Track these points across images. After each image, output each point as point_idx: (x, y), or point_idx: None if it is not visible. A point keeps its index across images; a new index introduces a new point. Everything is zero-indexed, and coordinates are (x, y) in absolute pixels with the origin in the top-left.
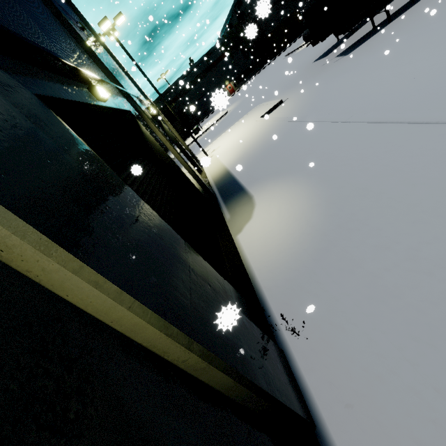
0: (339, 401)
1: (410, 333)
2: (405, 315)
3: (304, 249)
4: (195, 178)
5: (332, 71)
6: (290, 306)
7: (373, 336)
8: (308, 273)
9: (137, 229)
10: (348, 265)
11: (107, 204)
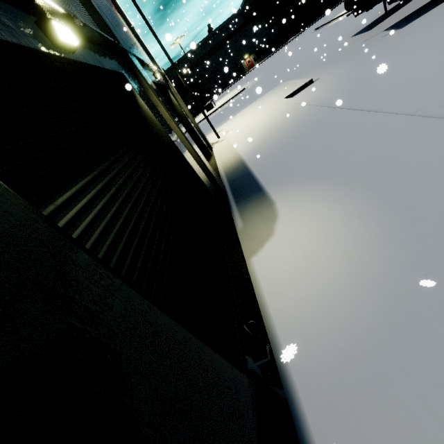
0: None
1: None
2: None
3: (361, 316)
4: (203, 168)
5: (380, 47)
6: (343, 432)
7: None
8: (373, 371)
9: None
10: None
11: None
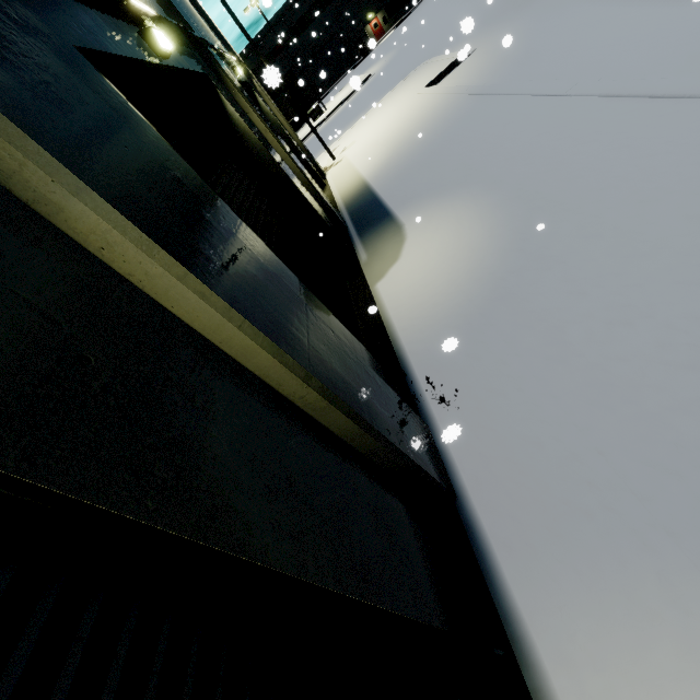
0: (488, 471)
1: (587, 396)
2: (586, 376)
3: (469, 299)
4: (314, 195)
5: None
6: (442, 374)
7: (541, 402)
8: (471, 331)
9: (239, 248)
10: (526, 319)
11: (200, 212)
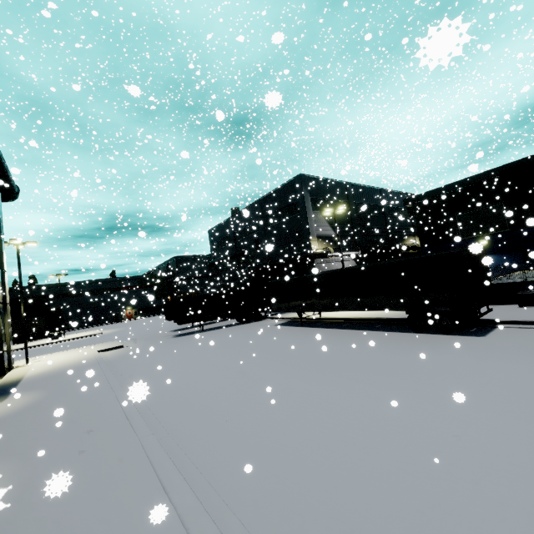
0: None
1: None
2: None
3: None
4: None
5: (160, 342)
6: None
7: None
8: None
9: None
10: None
11: None
